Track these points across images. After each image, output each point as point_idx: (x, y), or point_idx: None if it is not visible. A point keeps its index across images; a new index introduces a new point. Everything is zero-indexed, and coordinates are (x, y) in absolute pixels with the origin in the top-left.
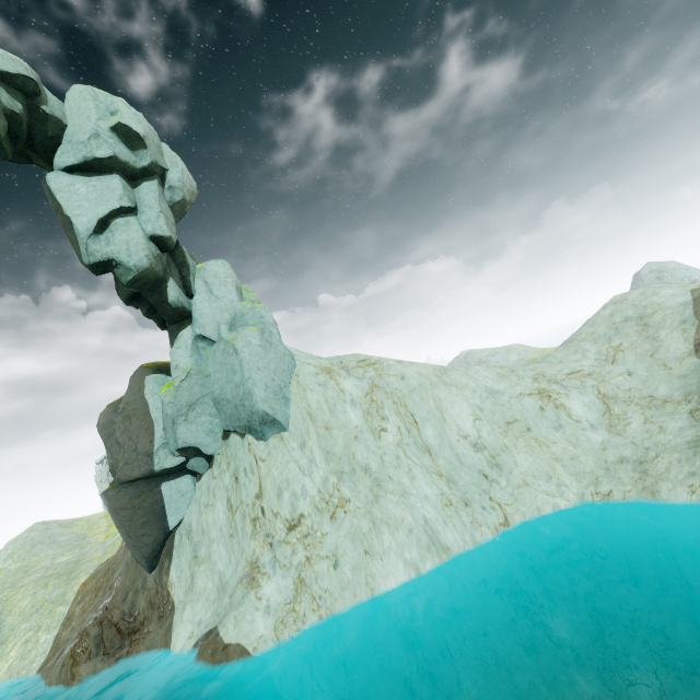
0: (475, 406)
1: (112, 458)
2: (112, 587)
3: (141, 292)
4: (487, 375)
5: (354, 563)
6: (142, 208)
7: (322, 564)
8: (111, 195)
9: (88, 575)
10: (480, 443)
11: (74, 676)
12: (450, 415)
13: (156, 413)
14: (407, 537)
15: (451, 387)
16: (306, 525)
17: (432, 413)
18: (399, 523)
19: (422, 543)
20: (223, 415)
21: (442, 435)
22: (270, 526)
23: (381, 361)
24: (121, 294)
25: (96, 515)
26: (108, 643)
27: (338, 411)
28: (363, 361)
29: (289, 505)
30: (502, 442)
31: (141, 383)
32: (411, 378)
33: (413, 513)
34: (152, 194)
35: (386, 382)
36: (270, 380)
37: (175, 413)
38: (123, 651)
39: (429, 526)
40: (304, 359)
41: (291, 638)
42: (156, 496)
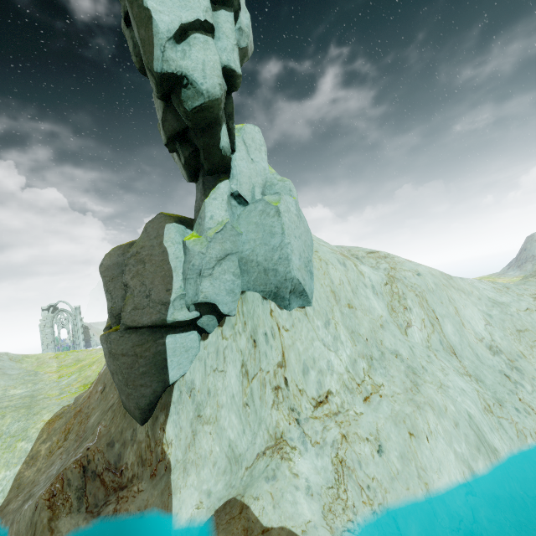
0: (484, 312)
1: (111, 301)
2: (94, 434)
3: (189, 131)
4: (484, 287)
5: (401, 452)
6: (219, 34)
7: (363, 448)
8: (196, 3)
9: (52, 414)
10: (495, 348)
11: (53, 531)
12: (464, 316)
13: (176, 263)
14: (454, 432)
15: (459, 291)
16: (335, 402)
17: (450, 312)
18: (444, 415)
19: (470, 440)
20: (247, 276)
21: (460, 334)
22: (294, 397)
23: (391, 256)
24: (167, 128)
25: (46, 355)
26: (91, 496)
27: (360, 294)
28: (372, 253)
29: (314, 379)
30: (517, 350)
31: (160, 230)
32: (427, 276)
33: (456, 407)
34: (229, 24)
35: (403, 275)
36: (302, 250)
37: (203, 265)
38: (108, 507)
39: (474, 423)
40: (317, 240)
41: (346, 530)
42: (160, 347)
